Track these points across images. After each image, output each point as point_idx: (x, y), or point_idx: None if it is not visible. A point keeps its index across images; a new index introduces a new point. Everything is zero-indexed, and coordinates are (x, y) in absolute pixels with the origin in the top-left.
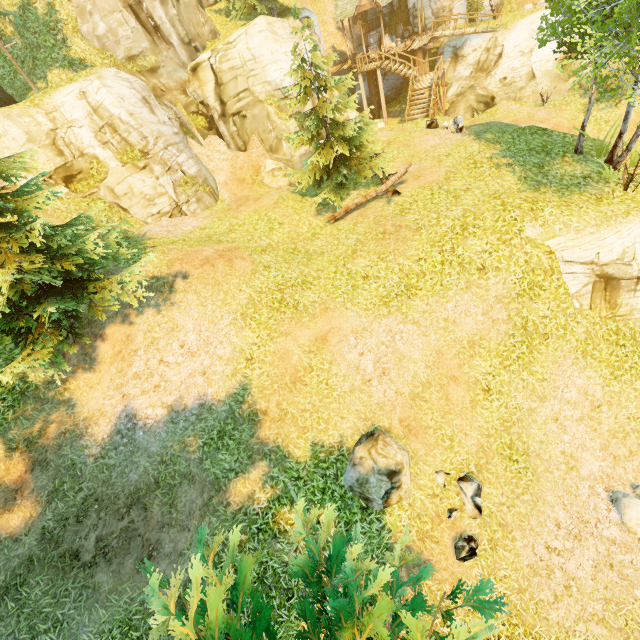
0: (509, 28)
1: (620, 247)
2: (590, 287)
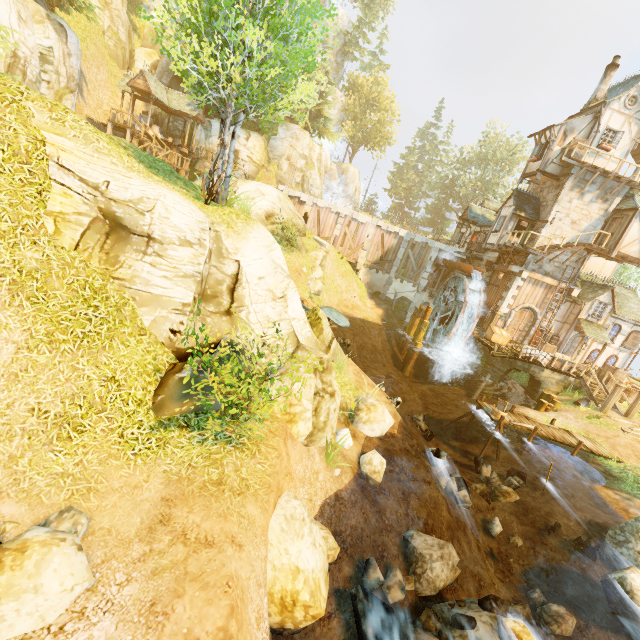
0: (246, 181)
1: (139, 192)
2: (88, 220)
